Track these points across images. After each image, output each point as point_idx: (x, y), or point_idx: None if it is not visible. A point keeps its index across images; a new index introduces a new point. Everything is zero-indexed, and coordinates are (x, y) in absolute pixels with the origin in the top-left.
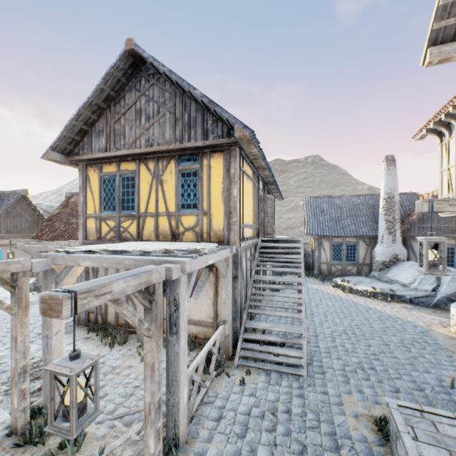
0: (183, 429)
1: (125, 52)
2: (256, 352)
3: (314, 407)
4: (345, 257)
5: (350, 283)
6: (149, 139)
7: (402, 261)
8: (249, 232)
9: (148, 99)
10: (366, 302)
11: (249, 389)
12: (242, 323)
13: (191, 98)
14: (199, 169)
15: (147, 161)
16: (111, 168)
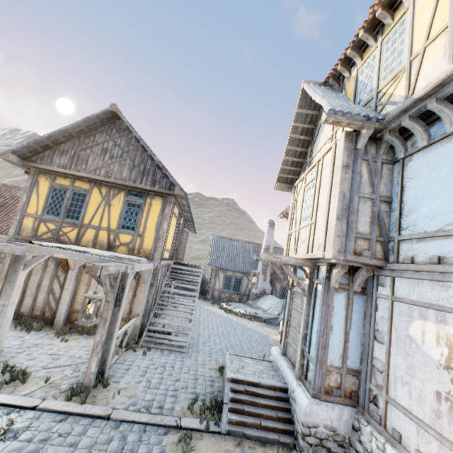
0: (107, 368)
1: (108, 110)
2: (156, 338)
3: (188, 365)
4: (233, 287)
5: (232, 307)
6: (109, 172)
7: (267, 295)
8: (167, 255)
9: (115, 144)
10: (238, 319)
11: (149, 357)
12: (149, 319)
13: (149, 156)
14: (142, 204)
15: (101, 186)
16: (65, 181)
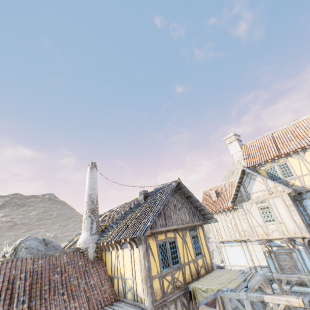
0: None
1: (177, 182)
2: None
3: None
4: None
5: None
6: (182, 220)
7: None
8: None
9: (177, 200)
10: None
11: None
12: None
13: (191, 203)
14: (196, 234)
15: (178, 231)
16: (162, 236)
